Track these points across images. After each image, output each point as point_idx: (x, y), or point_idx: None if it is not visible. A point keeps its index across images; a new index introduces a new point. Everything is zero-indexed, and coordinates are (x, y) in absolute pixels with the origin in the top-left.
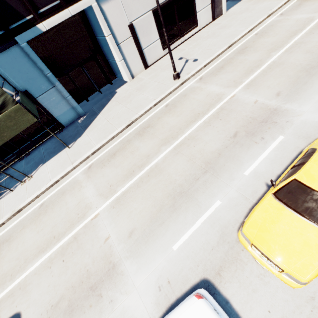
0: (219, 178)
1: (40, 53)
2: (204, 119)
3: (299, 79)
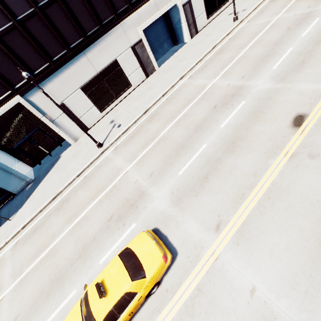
0: (84, 265)
1: None
2: (100, 196)
3: (169, 159)
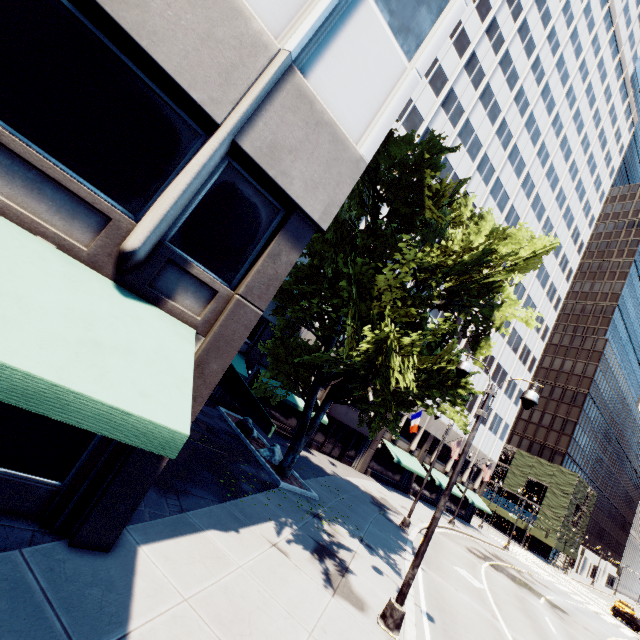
0: None
1: None
2: None
3: None
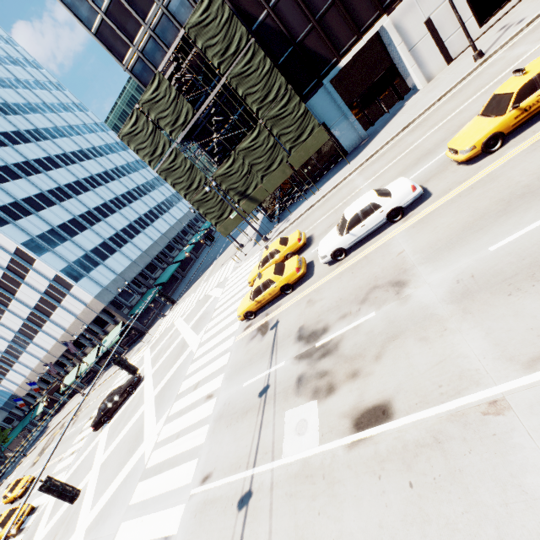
0: None
1: (337, 90)
2: (483, 90)
3: None
